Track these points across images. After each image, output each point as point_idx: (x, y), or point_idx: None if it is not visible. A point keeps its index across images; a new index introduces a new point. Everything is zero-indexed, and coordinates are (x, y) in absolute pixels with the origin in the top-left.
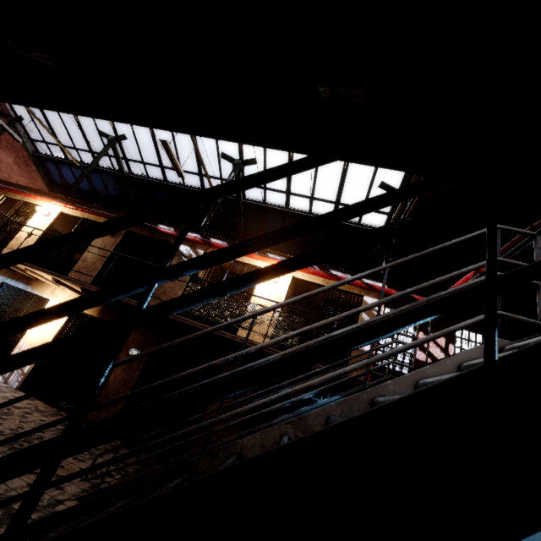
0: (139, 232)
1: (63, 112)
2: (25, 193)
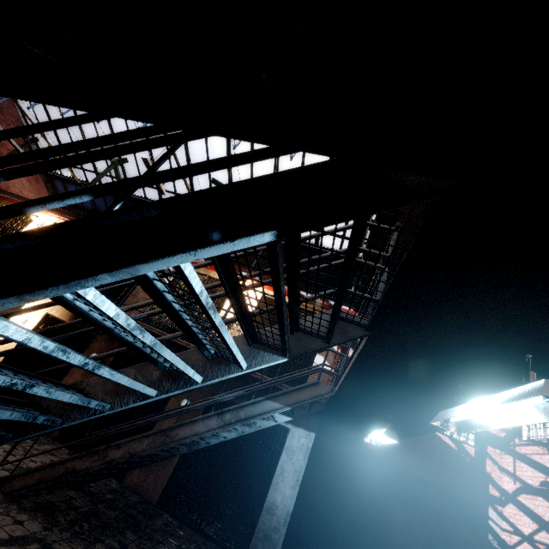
0: None
1: None
2: None
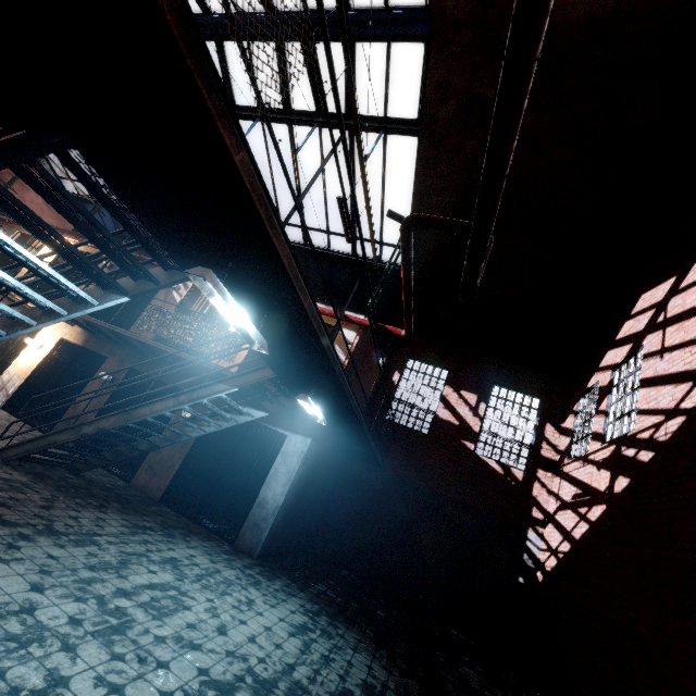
0: None
1: None
2: None
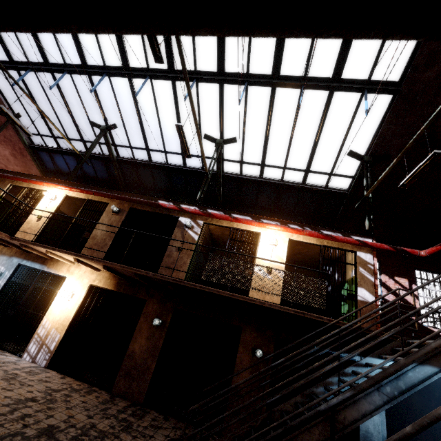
0: (141, 208)
1: None
2: (32, 181)
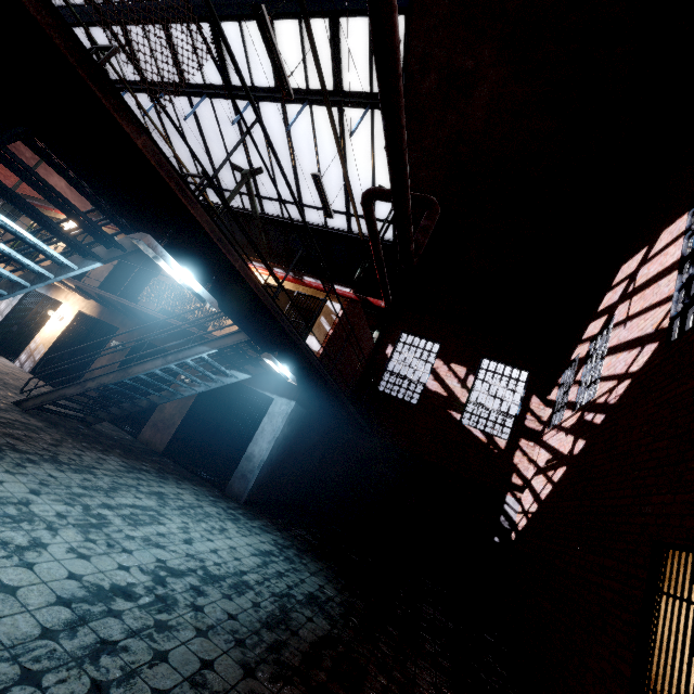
0: None
1: None
2: (56, 210)
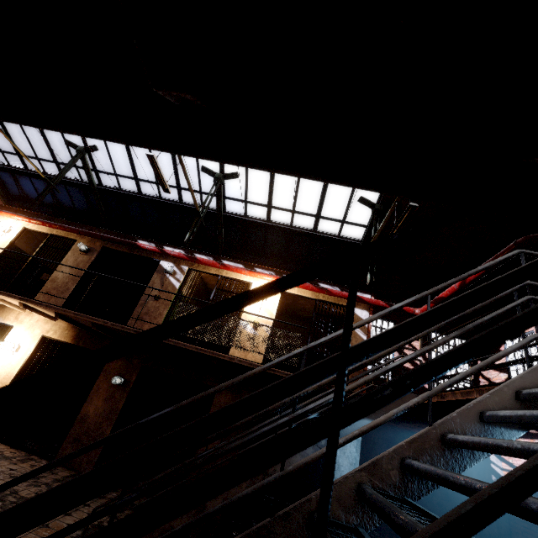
0: (117, 248)
1: (151, 148)
2: None
